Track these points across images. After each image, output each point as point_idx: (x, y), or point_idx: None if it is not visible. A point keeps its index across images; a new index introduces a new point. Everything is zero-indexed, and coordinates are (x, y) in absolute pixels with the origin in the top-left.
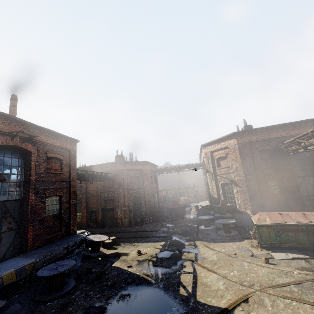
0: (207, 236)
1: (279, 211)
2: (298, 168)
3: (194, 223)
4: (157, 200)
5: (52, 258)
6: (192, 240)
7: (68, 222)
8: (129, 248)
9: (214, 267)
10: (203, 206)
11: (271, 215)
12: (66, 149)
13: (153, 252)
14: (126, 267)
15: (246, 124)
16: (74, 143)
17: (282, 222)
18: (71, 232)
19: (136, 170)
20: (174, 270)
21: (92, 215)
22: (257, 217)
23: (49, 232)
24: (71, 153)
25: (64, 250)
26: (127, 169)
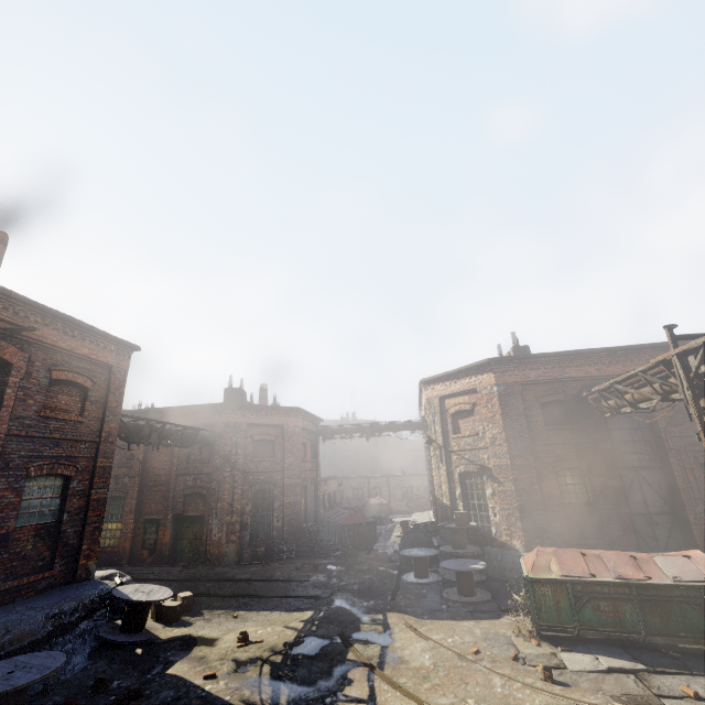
0: (419, 602)
1: (586, 546)
2: (624, 447)
3: (392, 567)
4: (314, 503)
5: (8, 645)
6: (379, 610)
7: (76, 548)
8: (221, 626)
9: (422, 687)
10: (417, 525)
11: (562, 556)
12: (104, 366)
13: (279, 638)
14: (201, 677)
15: (516, 343)
16: (125, 353)
17: (586, 574)
18: (80, 573)
19: (270, 428)
20: (322, 690)
21: (150, 530)
22: (532, 559)
23: (19, 571)
24: (115, 374)
25: (47, 623)
26: (250, 422)
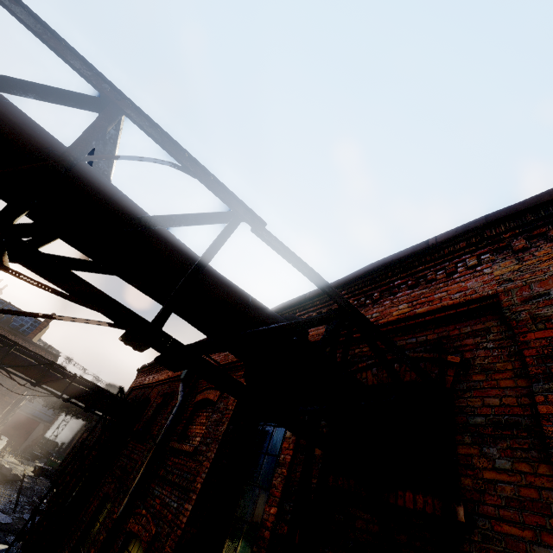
0: None
1: None
2: None
3: None
4: None
5: None
6: None
7: None
8: None
9: None
10: None
11: None
12: None
13: None
14: None
15: None
16: (50, 357)
17: None
18: None
19: None
20: None
21: None
22: None
23: None
24: None
25: None
26: None
